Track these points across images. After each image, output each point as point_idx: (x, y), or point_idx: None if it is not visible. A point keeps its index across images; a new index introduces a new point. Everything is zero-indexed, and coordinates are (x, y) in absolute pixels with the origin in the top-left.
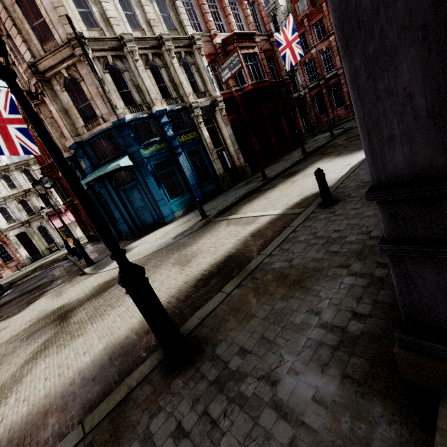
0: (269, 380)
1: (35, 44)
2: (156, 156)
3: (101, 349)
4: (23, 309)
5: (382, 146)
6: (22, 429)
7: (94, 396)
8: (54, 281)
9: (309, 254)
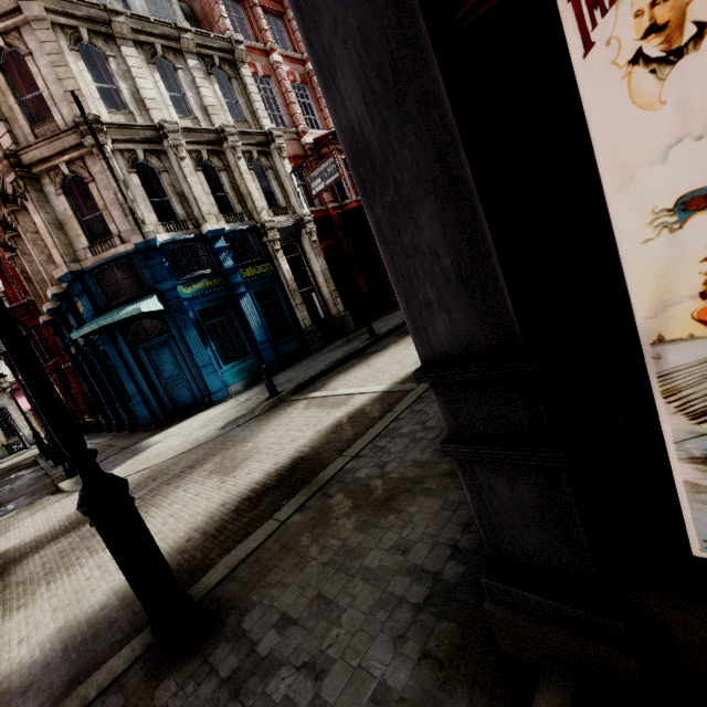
0: (315, 669)
1: (21, 125)
2: (203, 296)
3: (53, 632)
4: None
5: (421, 312)
6: None
7: None
8: (2, 505)
9: (411, 455)
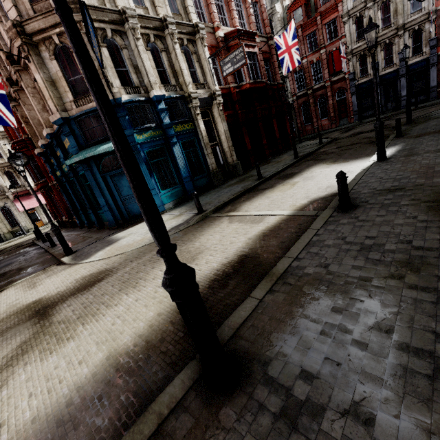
0: (359, 417)
1: (23, 1)
2: (149, 143)
3: (103, 359)
4: None
5: None
6: None
7: (105, 423)
8: (23, 269)
9: (347, 261)
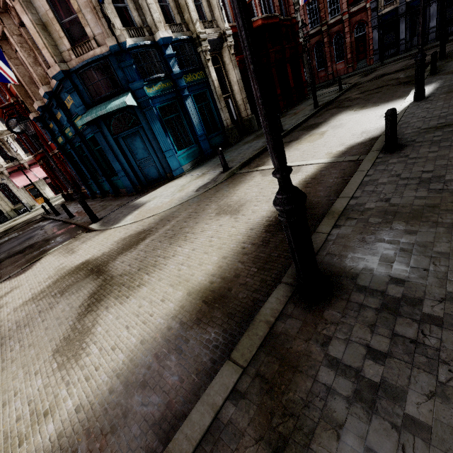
0: None
1: None
2: (160, 97)
3: (184, 295)
4: (27, 268)
5: None
6: (135, 374)
7: (212, 336)
8: (51, 239)
9: (408, 193)
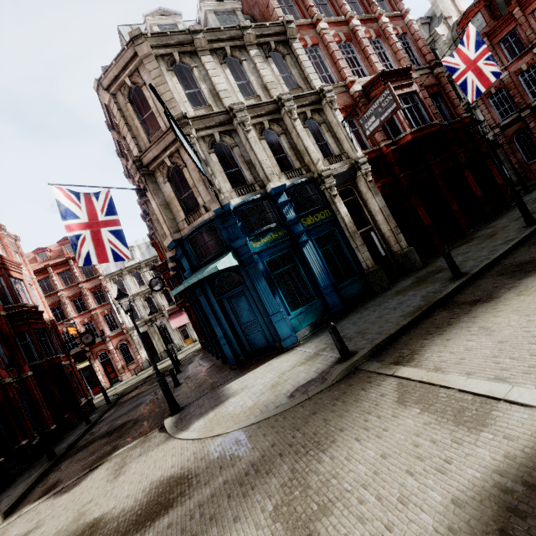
0: None
1: (142, 138)
2: (270, 249)
3: None
4: (80, 479)
5: None
6: None
7: None
8: (137, 423)
9: None
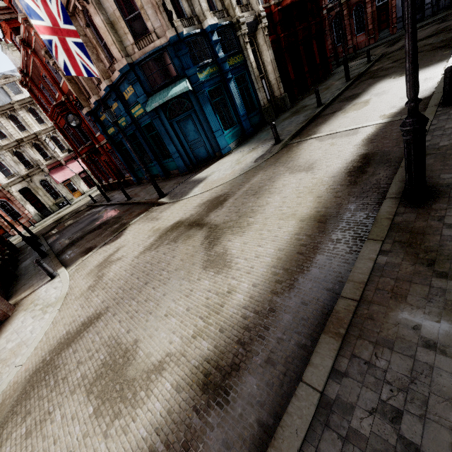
0: None
1: None
2: (209, 81)
3: (298, 222)
4: (118, 235)
5: None
6: (288, 263)
7: (340, 237)
8: (122, 216)
9: None
